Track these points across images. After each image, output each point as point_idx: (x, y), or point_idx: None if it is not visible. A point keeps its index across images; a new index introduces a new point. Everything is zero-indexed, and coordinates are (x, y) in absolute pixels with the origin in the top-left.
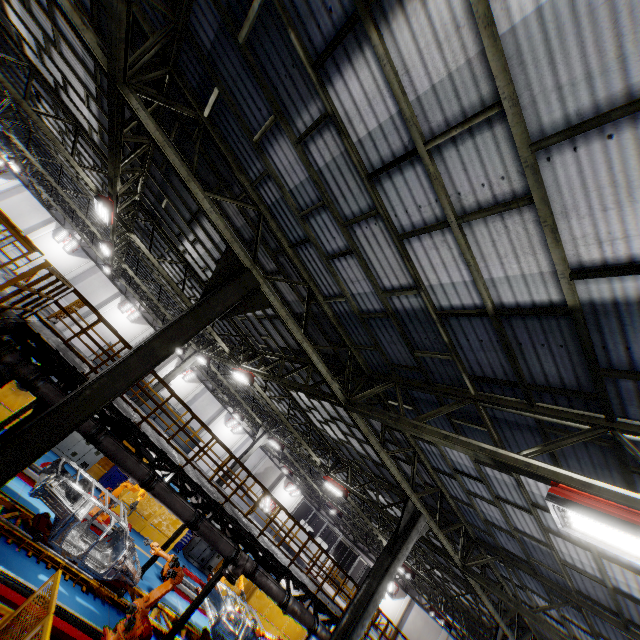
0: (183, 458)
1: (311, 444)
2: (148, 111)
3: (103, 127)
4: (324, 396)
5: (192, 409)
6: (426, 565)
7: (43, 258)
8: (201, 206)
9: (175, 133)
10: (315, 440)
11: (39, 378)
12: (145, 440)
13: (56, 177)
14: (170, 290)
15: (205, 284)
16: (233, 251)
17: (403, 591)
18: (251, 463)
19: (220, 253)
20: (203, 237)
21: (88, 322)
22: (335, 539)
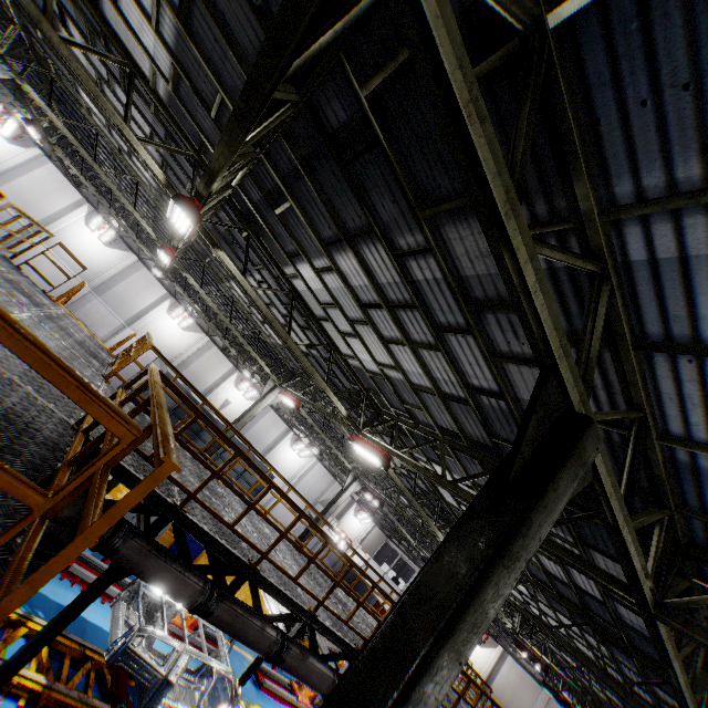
0: (295, 568)
1: (422, 506)
2: (347, 19)
3: (182, 69)
4: (581, 566)
5: (254, 430)
6: (550, 645)
7: (76, 251)
8: (521, 281)
9: (382, 78)
10: (431, 505)
11: (114, 534)
12: (265, 585)
13: (87, 147)
14: (244, 307)
15: (318, 321)
16: (558, 378)
17: (493, 640)
18: (319, 489)
19: (381, 298)
20: (349, 268)
21: (134, 330)
22: (411, 572)
